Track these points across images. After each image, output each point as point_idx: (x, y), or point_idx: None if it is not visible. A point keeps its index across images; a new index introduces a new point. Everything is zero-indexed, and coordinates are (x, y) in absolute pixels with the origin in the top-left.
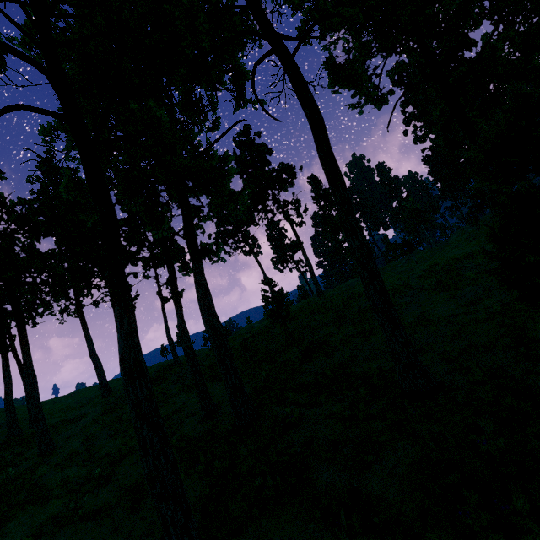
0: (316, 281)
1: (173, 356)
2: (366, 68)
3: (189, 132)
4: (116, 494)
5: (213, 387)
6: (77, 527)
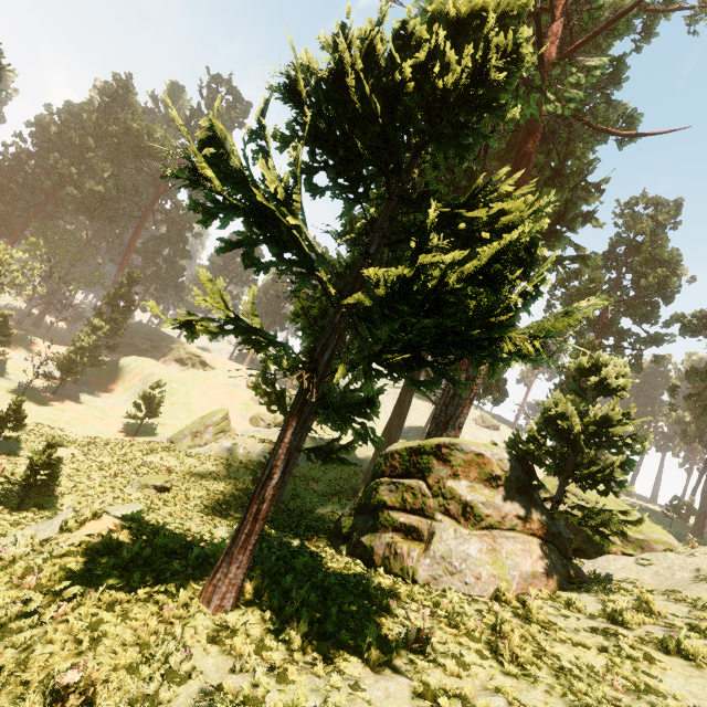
0: None
1: None
2: None
3: None
4: None
5: None
6: None
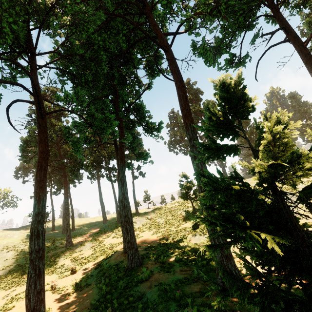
0: (226, 175)
1: (135, 209)
2: (210, 48)
3: (106, 99)
4: (71, 282)
5: (144, 233)
6: (49, 294)
